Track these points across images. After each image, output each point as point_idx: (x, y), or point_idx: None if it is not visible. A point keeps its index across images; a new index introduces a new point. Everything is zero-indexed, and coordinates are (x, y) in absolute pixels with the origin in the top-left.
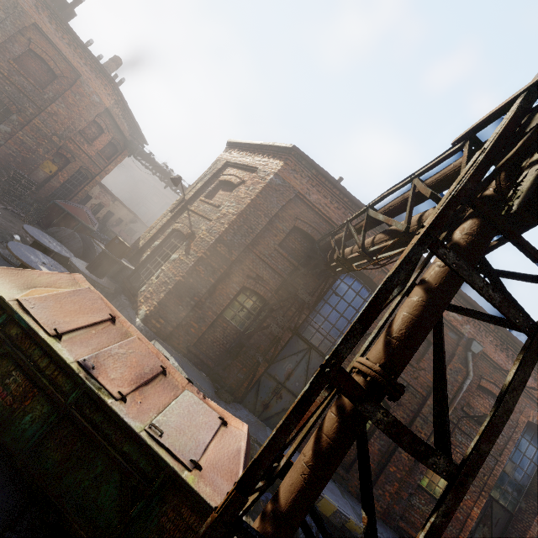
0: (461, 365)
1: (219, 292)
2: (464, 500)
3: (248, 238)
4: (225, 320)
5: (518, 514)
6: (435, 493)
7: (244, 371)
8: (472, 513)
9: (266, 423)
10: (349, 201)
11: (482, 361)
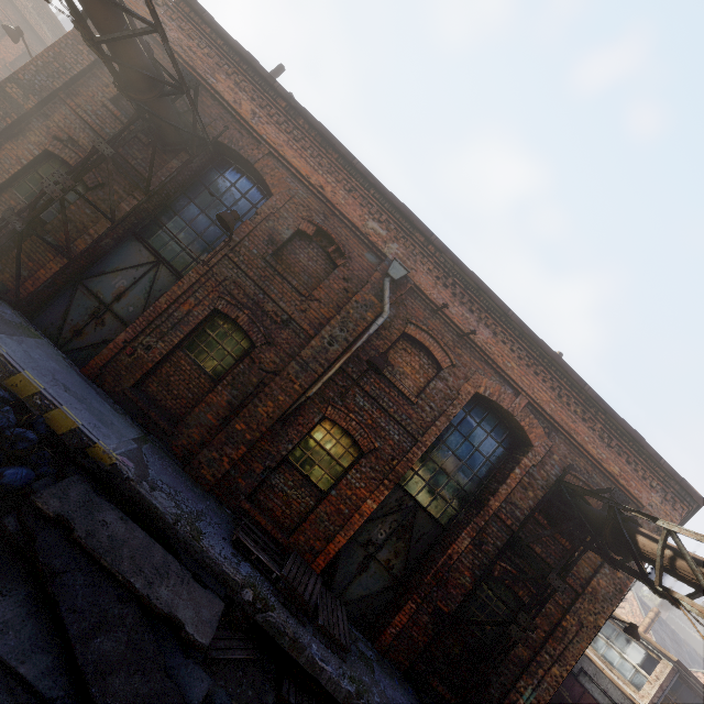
0: (375, 298)
1: (6, 154)
2: (354, 488)
3: (57, 80)
4: (15, 197)
5: (451, 529)
6: (312, 474)
7: (29, 267)
8: (364, 506)
9: (74, 355)
10: (225, 44)
11: (414, 300)
